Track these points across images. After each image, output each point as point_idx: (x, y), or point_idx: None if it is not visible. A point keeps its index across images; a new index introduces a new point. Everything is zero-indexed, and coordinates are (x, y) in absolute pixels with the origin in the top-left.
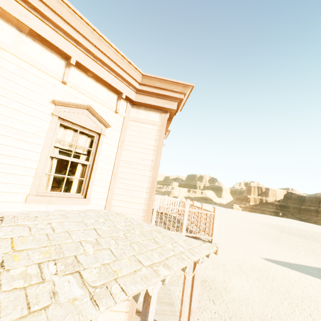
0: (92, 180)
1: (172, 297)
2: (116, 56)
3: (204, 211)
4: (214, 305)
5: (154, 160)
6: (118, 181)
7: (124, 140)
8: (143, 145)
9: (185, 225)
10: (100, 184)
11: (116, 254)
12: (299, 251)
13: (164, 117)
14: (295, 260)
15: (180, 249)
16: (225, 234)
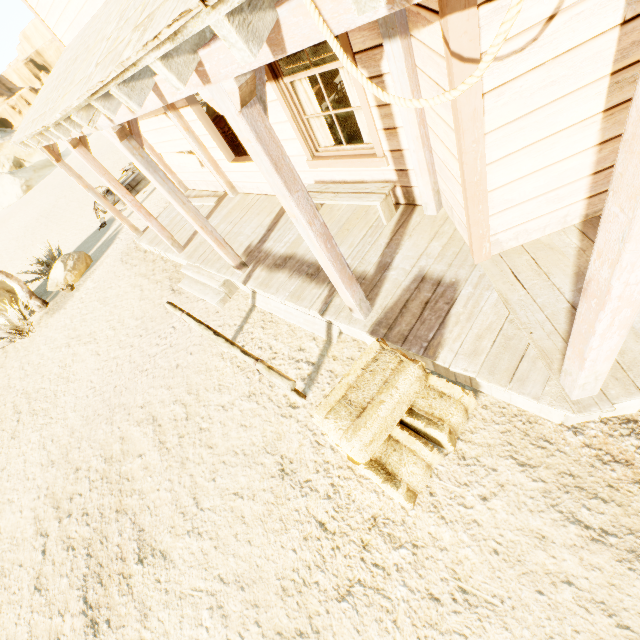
0: None
1: None
2: None
3: None
4: None
5: None
6: None
7: None
8: None
9: None
10: None
11: None
12: None
13: None
14: None
15: None
16: None
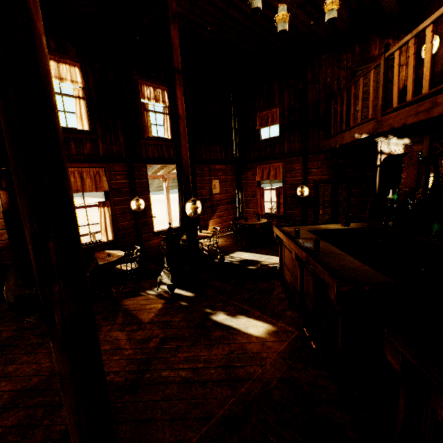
0: None
1: None
2: None
3: None
4: None
5: None
6: None
7: None
8: None
9: None
10: None
11: None
12: None
13: None
14: None
15: None
16: None
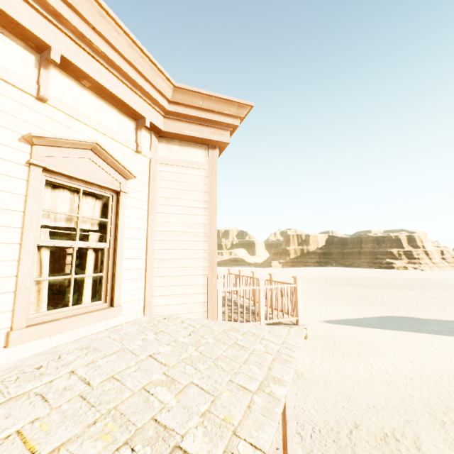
0: (118, 274)
1: None
2: (131, 51)
3: (284, 285)
4: None
5: (208, 223)
6: (156, 266)
7: (155, 198)
8: (187, 203)
9: (263, 311)
10: (131, 277)
11: (208, 389)
12: (354, 303)
13: (212, 155)
14: (354, 314)
15: (273, 347)
16: None
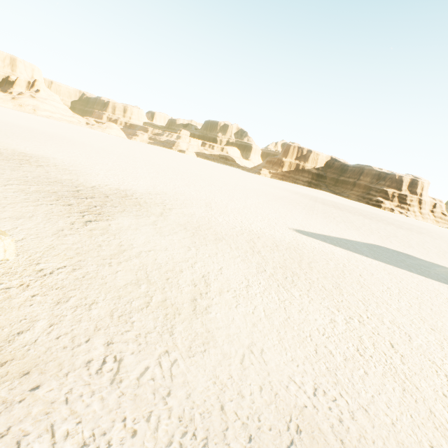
0: None
1: None
2: None
3: None
4: (112, 389)
5: None
6: None
7: None
8: None
9: None
10: None
11: None
12: (338, 222)
13: None
14: (337, 233)
15: None
16: (240, 197)
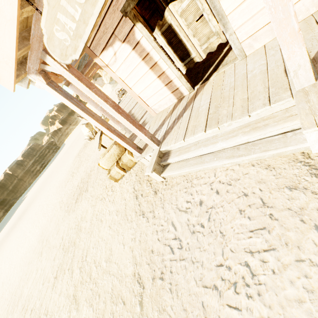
0: None
1: (233, 117)
2: None
3: None
4: (316, 317)
5: None
6: None
7: None
8: None
9: None
10: None
11: None
12: None
13: None
14: None
15: None
16: None
